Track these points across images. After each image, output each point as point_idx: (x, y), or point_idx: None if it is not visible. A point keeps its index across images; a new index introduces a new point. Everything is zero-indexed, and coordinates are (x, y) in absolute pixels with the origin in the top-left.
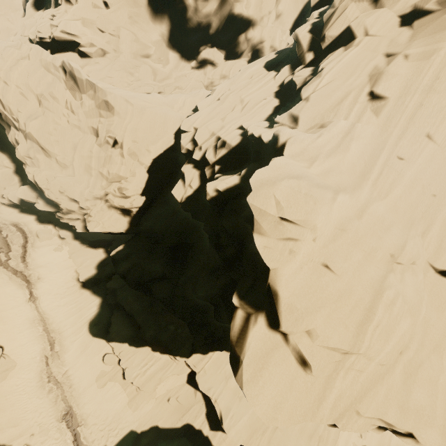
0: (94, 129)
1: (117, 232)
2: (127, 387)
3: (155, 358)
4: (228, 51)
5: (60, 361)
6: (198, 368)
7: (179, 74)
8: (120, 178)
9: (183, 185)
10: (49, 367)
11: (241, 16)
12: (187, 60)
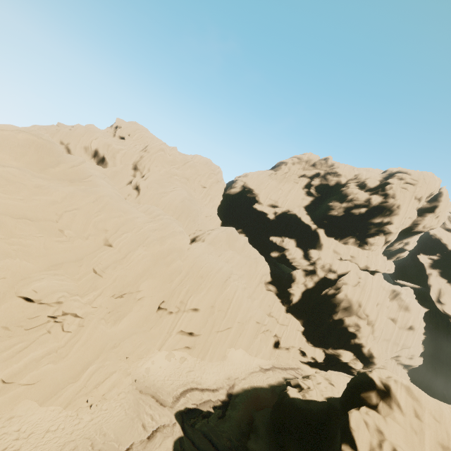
0: (392, 317)
1: None
2: None
3: None
4: (387, 257)
5: None
6: None
7: None
8: (410, 346)
9: None
10: None
11: (404, 248)
12: None
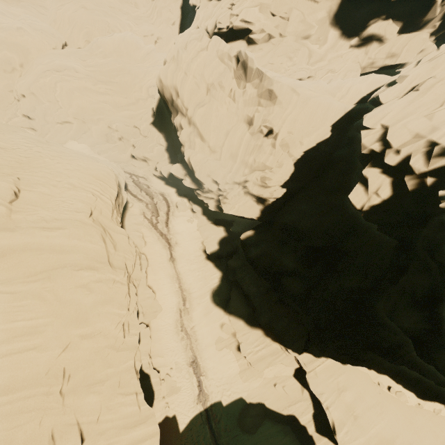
0: (248, 118)
1: (248, 217)
2: (240, 358)
3: (266, 342)
4: (407, 22)
5: (189, 316)
6: (308, 367)
7: (334, 55)
8: (265, 168)
9: (364, 190)
10: (182, 319)
11: None
12: (347, 37)
